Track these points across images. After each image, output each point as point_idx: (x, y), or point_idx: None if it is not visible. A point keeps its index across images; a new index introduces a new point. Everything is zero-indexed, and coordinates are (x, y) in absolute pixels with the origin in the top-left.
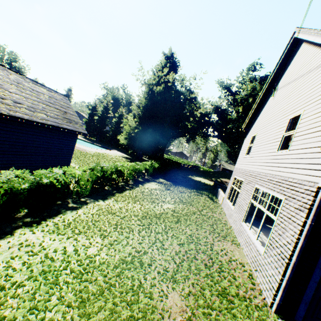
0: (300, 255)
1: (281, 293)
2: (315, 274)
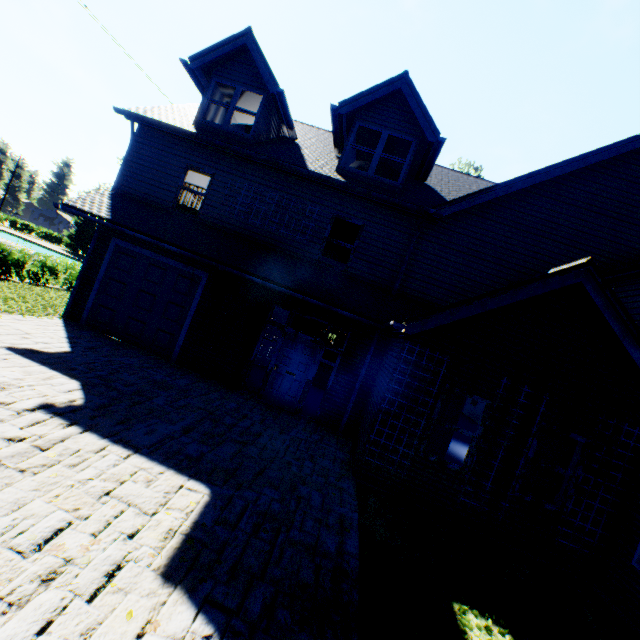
0: (83, 270)
1: (69, 301)
2: (96, 286)
